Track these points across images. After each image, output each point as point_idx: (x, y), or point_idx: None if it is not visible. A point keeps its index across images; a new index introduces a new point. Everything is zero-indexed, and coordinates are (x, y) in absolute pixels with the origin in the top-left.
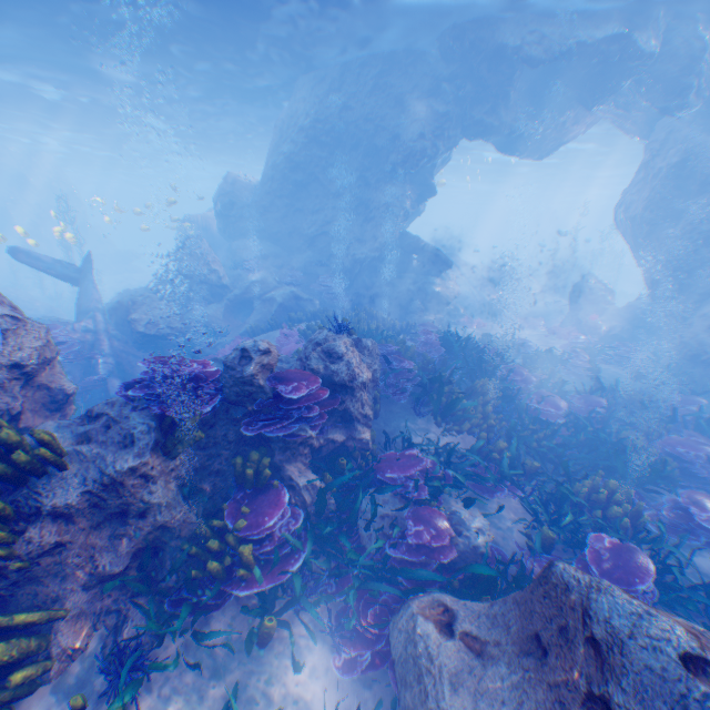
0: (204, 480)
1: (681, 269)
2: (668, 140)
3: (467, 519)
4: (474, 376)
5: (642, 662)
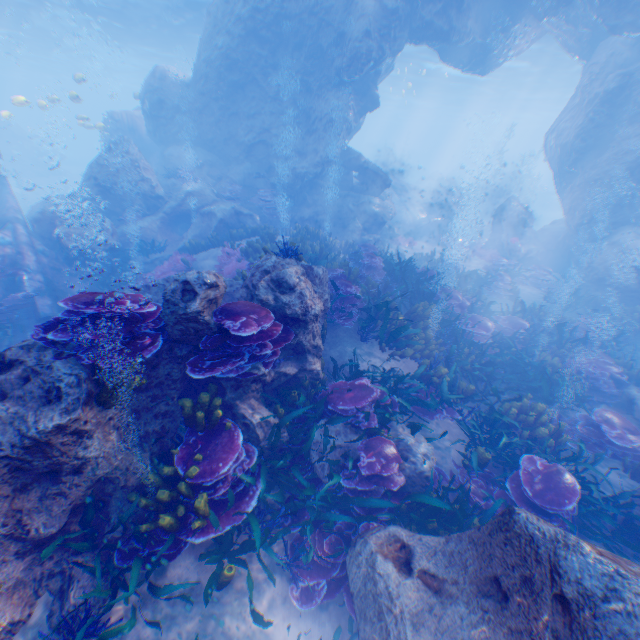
0: (150, 424)
1: (600, 198)
2: (609, 63)
3: (414, 446)
4: (414, 300)
5: (616, 627)
